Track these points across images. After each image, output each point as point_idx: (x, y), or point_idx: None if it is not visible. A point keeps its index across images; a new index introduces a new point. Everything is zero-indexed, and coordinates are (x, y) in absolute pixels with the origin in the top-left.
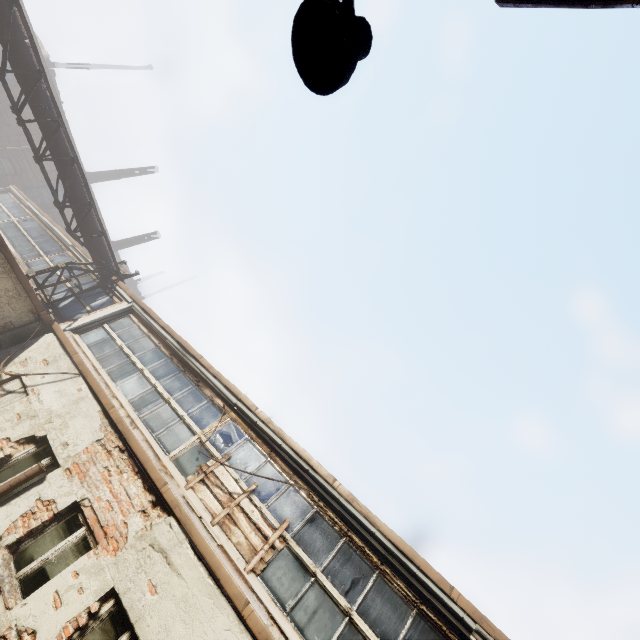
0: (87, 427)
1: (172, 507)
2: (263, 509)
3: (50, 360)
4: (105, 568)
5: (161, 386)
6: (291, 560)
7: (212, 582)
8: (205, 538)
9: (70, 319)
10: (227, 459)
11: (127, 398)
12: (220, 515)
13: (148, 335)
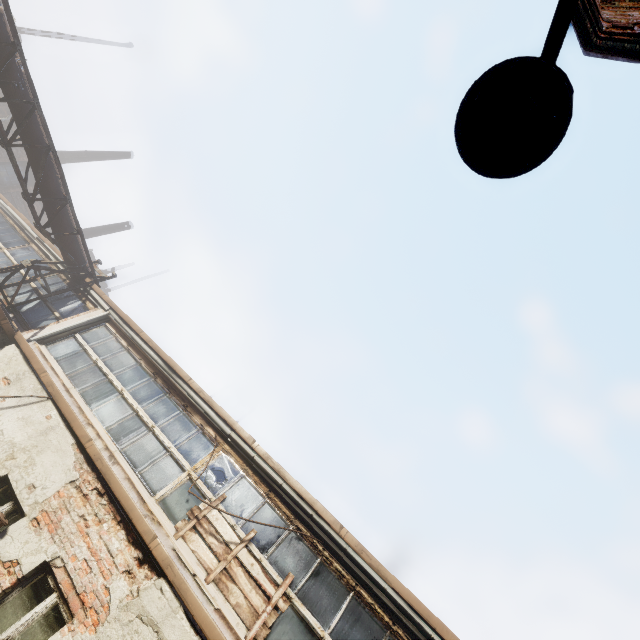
0: (58, 465)
1: (163, 567)
2: (263, 561)
3: (12, 379)
4: None
5: (144, 411)
6: (296, 623)
7: None
8: (203, 606)
9: (35, 326)
10: (221, 501)
11: (104, 425)
12: (216, 570)
13: (127, 349)
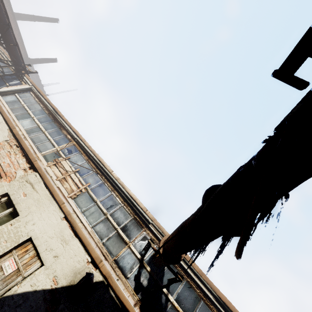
0: (1, 134)
1: (37, 169)
2: (80, 178)
3: None
4: (4, 186)
5: (41, 126)
6: (88, 196)
7: (51, 196)
8: (50, 181)
9: None
10: (68, 158)
11: (24, 128)
12: (60, 177)
13: (38, 103)
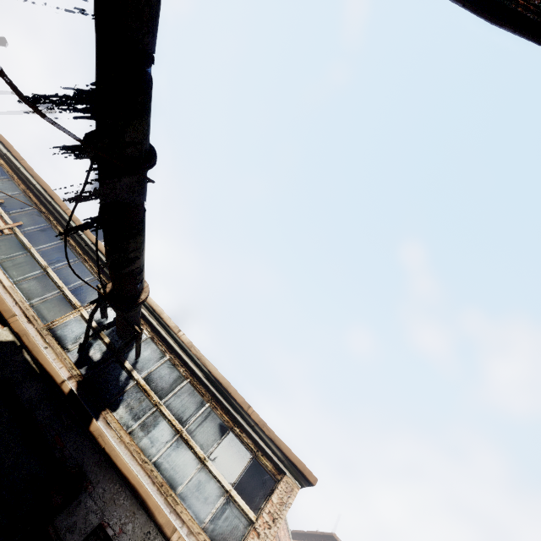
0: None
1: None
2: (3, 214)
3: None
4: None
5: None
6: (14, 241)
7: None
8: None
9: None
10: None
11: None
12: None
13: None
